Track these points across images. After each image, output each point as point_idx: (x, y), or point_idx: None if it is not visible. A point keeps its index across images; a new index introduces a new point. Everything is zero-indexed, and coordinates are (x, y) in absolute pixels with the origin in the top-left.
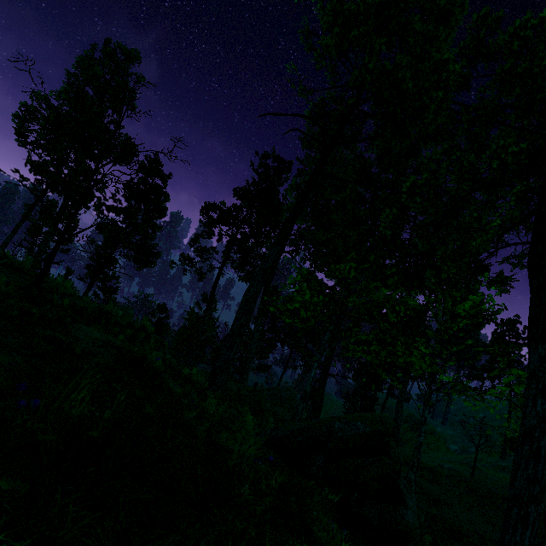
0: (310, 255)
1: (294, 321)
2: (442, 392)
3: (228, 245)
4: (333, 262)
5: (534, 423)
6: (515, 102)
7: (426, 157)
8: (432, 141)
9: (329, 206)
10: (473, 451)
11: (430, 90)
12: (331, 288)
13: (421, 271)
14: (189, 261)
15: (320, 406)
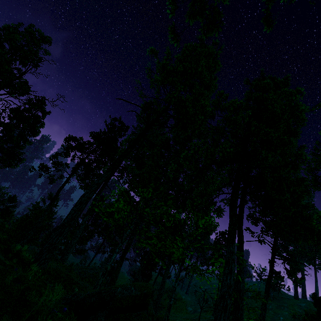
0: (129, 180)
1: (110, 219)
2: (186, 271)
3: (77, 164)
4: (141, 187)
5: (226, 290)
6: (231, 130)
7: (194, 143)
8: (197, 137)
9: (144, 155)
10: (199, 311)
11: (199, 114)
12: (137, 202)
13: (185, 200)
14: (46, 169)
15: (114, 280)
